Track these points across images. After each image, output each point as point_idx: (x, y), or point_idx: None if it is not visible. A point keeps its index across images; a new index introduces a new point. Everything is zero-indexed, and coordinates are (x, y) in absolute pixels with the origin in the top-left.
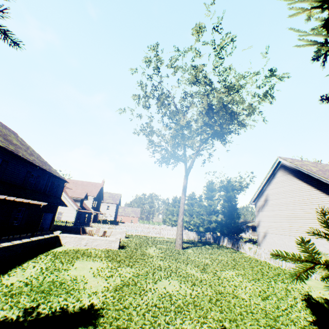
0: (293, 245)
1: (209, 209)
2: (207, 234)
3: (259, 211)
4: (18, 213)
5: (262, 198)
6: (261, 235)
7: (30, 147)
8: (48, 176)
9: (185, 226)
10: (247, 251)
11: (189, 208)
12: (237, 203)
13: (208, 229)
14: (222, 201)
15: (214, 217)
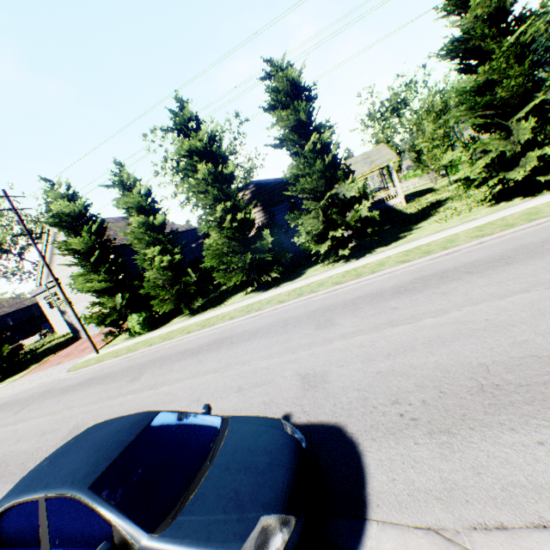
0: None
1: None
2: None
3: None
4: (20, 336)
5: None
6: None
7: (5, 300)
8: (22, 310)
9: None
10: None
11: None
12: None
13: None
14: None
15: None
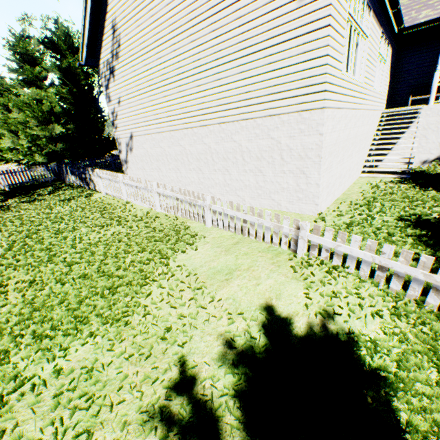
0: (179, 153)
1: (43, 111)
2: (35, 169)
3: (110, 81)
4: None
5: (108, 35)
6: (124, 145)
7: None
8: None
9: (14, 160)
10: (101, 188)
11: (4, 118)
12: (93, 86)
13: (55, 156)
14: (60, 85)
15: (59, 128)
